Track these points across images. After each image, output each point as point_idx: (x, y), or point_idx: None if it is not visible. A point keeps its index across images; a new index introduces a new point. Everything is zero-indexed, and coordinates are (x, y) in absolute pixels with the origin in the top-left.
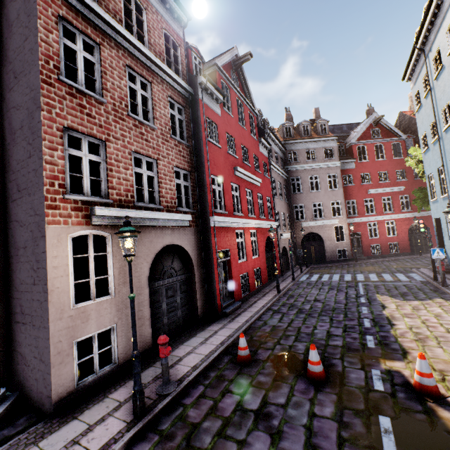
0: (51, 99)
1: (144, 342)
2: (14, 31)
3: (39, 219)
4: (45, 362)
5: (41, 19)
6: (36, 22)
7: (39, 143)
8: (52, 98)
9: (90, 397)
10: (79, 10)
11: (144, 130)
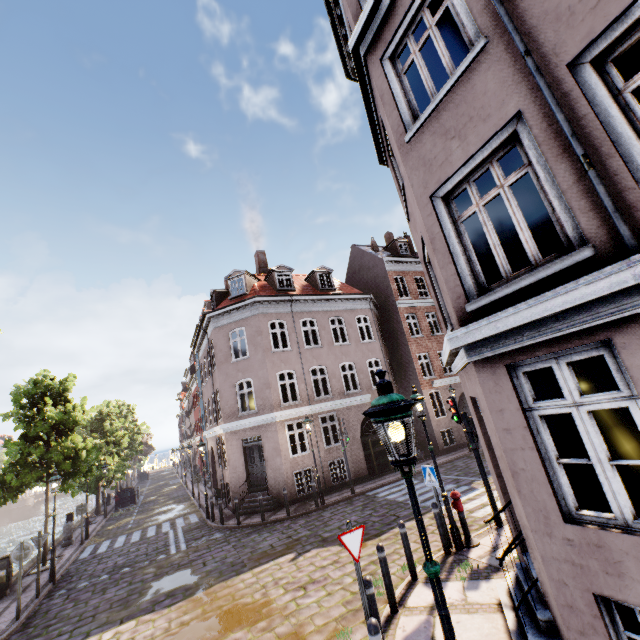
0: (411, 346)
1: (464, 437)
2: (389, 322)
3: (418, 388)
4: (433, 436)
5: (402, 320)
6: (401, 322)
7: (412, 363)
8: (411, 346)
9: (450, 451)
10: (408, 306)
11: (438, 338)
